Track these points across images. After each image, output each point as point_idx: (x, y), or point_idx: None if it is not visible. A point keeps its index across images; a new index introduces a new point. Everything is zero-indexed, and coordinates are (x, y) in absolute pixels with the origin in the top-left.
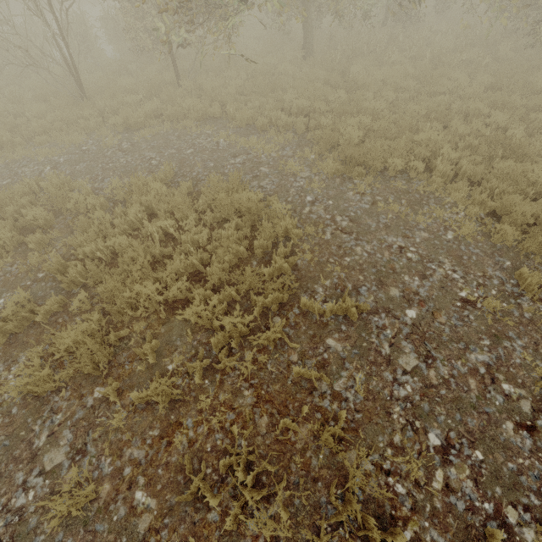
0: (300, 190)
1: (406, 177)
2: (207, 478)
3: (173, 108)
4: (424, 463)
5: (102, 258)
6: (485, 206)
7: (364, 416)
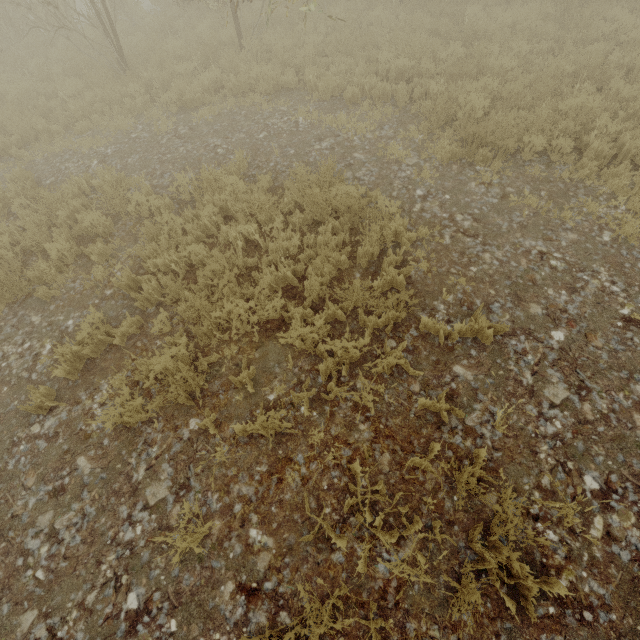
0: (406, 181)
1: (545, 160)
2: (326, 517)
3: (236, 79)
4: (580, 509)
5: (175, 272)
6: None
7: (504, 455)
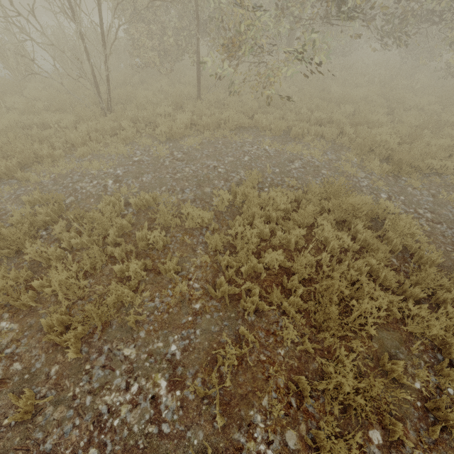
0: (370, 188)
1: (435, 173)
2: None
3: (208, 119)
4: None
5: (250, 276)
6: None
7: None
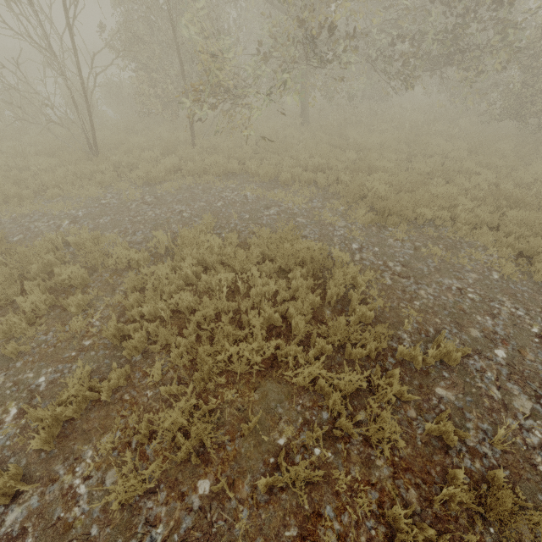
0: (343, 238)
1: (432, 224)
2: None
3: (193, 164)
4: None
5: (158, 318)
6: (512, 248)
7: (511, 472)
